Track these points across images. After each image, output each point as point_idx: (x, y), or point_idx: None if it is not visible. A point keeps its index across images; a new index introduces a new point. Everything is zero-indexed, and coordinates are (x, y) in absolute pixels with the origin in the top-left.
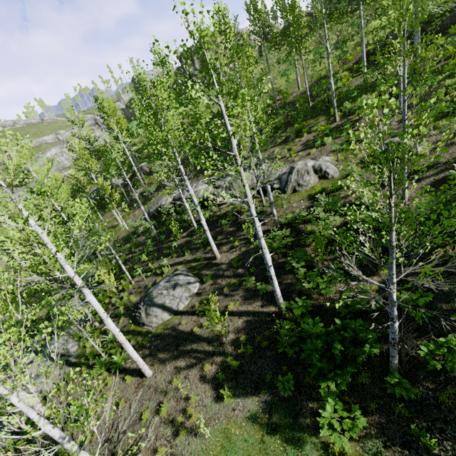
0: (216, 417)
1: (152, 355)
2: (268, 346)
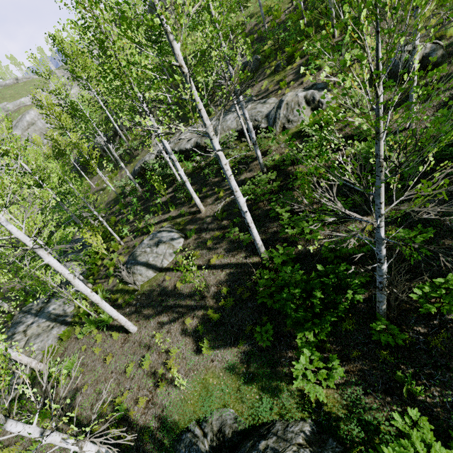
0: (195, 368)
1: (137, 312)
2: (249, 297)
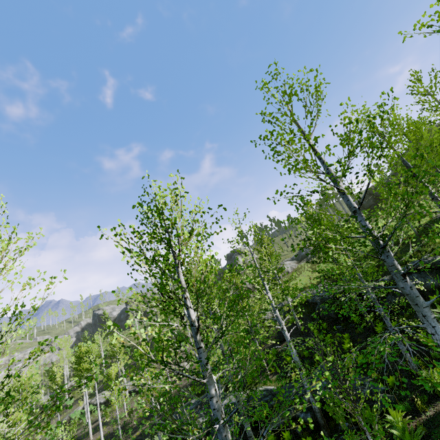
0: None
1: None
2: None
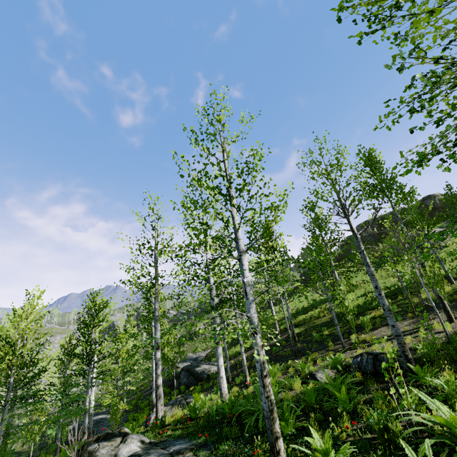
0: None
1: None
2: None
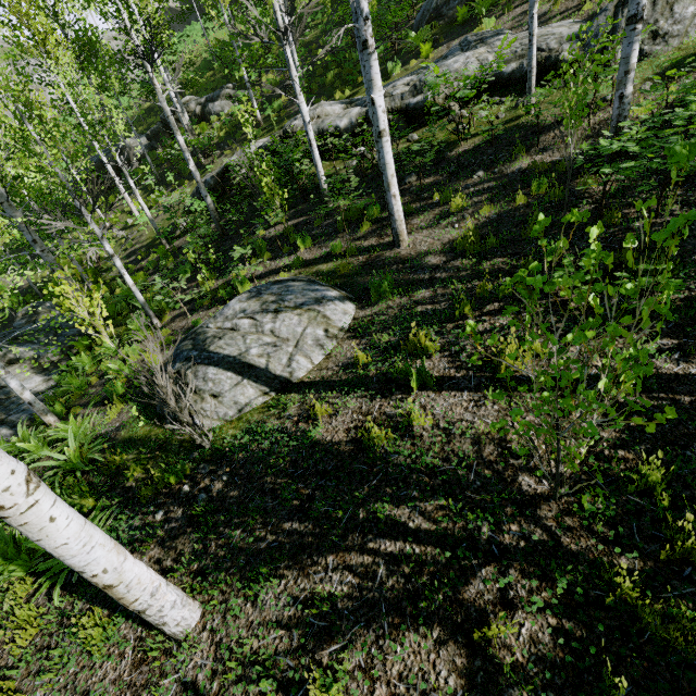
0: None
1: (199, 529)
2: None
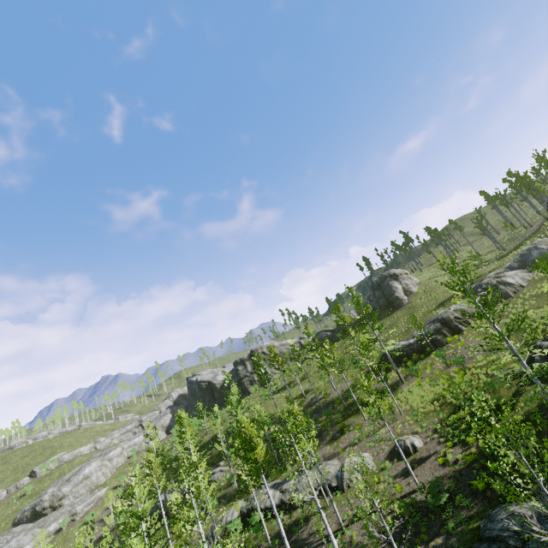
0: None
1: None
2: None
